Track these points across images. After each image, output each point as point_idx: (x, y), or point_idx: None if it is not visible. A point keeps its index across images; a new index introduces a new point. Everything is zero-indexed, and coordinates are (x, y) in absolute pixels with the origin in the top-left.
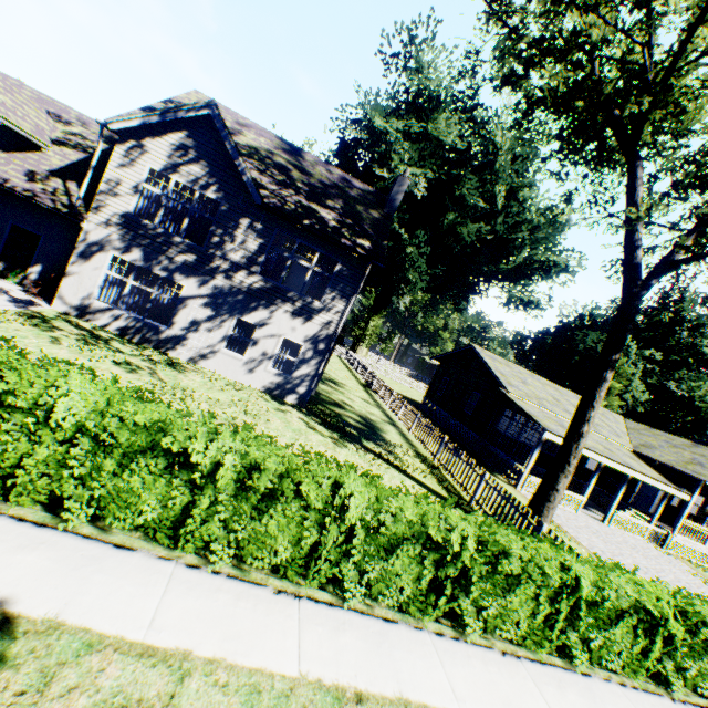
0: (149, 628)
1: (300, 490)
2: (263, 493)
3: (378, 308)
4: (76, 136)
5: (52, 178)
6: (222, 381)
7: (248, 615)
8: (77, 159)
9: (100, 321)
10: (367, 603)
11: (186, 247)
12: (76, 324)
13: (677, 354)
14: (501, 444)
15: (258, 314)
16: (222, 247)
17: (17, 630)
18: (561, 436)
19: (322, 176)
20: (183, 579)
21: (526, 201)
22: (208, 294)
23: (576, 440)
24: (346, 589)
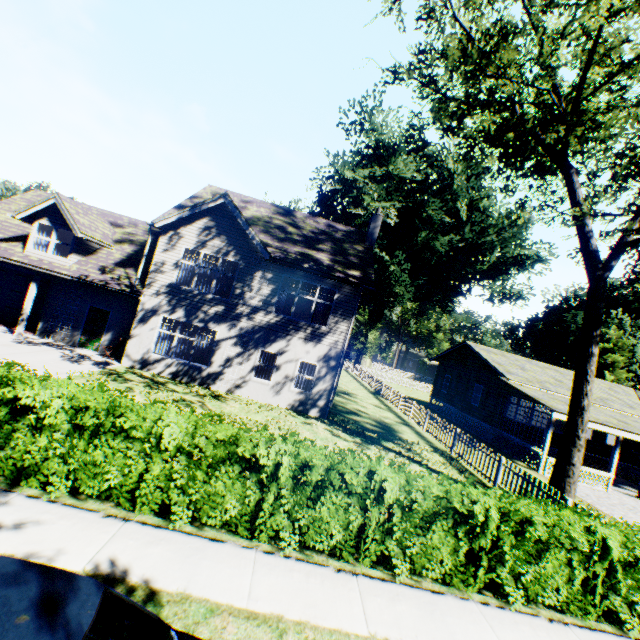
0: (249, 599)
1: (342, 480)
2: (314, 486)
3: (373, 321)
4: (129, 235)
5: (117, 268)
6: (256, 404)
7: (318, 589)
8: (132, 251)
9: (156, 369)
10: (414, 578)
11: (216, 301)
12: (141, 374)
13: None
14: (513, 430)
15: (277, 345)
16: (243, 296)
17: (162, 599)
18: None
19: (312, 227)
20: (263, 562)
21: (486, 210)
22: (236, 335)
23: (580, 414)
24: (394, 565)
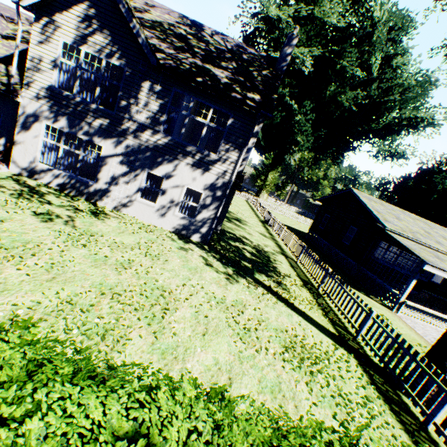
0: None
1: None
2: None
3: (275, 165)
4: (23, 33)
5: None
6: (138, 224)
7: None
8: (21, 49)
9: (44, 179)
10: None
11: (100, 112)
12: (23, 182)
13: None
14: (376, 270)
15: (164, 168)
16: (129, 110)
17: None
18: (442, 269)
19: (218, 44)
20: None
21: (398, 67)
22: (122, 153)
23: None
24: None
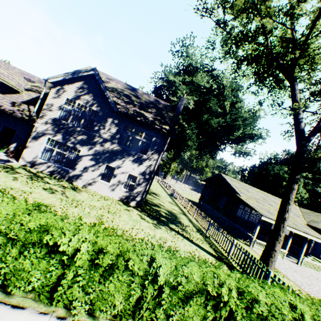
0: None
1: (129, 264)
2: (107, 266)
3: (175, 158)
4: (36, 87)
5: (23, 104)
6: (99, 195)
7: None
8: (36, 96)
9: (40, 168)
10: None
11: (82, 132)
12: (29, 170)
13: (319, 174)
14: (239, 222)
15: (116, 162)
16: (99, 131)
17: None
18: (270, 218)
19: (146, 99)
20: None
21: (239, 108)
22: (92, 154)
23: (282, 222)
24: None
